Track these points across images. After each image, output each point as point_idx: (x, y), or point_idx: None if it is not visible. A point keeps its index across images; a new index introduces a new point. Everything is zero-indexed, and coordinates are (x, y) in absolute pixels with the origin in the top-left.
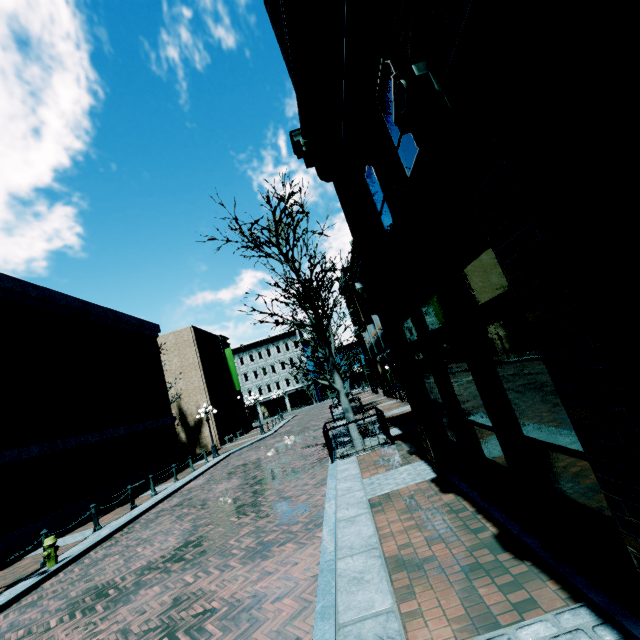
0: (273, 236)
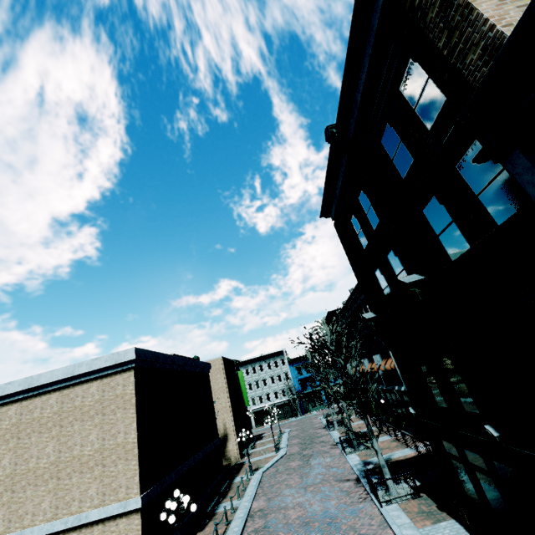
0: (335, 348)
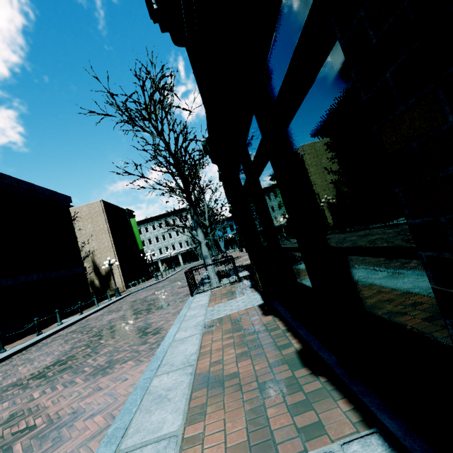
0: (143, 109)
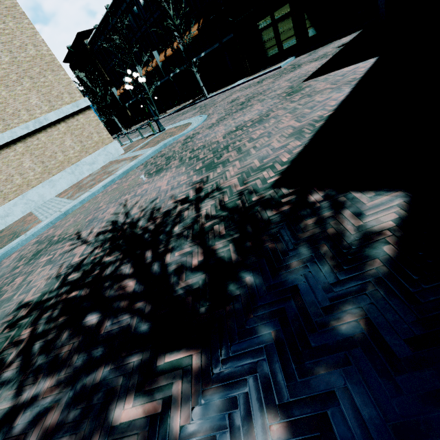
0: None
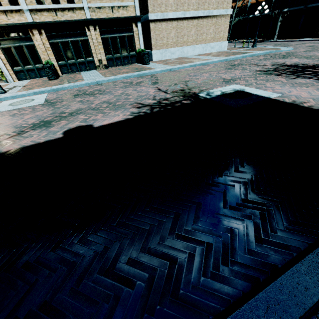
0: None
